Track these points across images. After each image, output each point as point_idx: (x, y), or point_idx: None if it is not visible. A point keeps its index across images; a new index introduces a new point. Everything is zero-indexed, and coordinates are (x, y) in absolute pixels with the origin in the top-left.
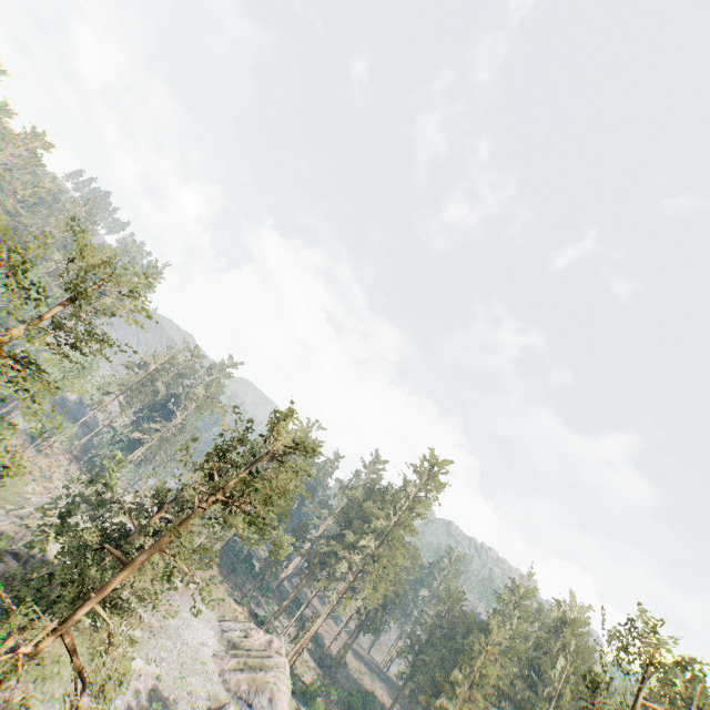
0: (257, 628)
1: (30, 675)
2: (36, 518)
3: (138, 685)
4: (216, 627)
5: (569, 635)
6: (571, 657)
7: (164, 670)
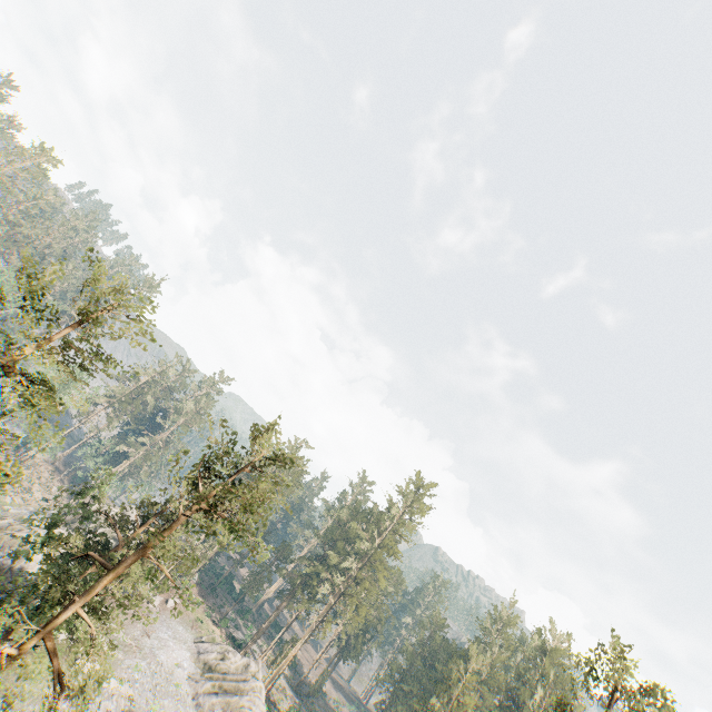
0: (235, 650)
1: (0, 690)
2: (15, 530)
3: (109, 705)
4: (193, 648)
5: (548, 664)
6: (550, 687)
7: (137, 691)
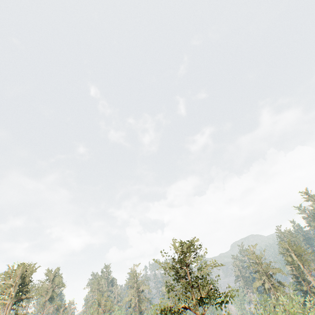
0: None
1: None
2: None
3: None
4: None
5: None
6: None
7: None
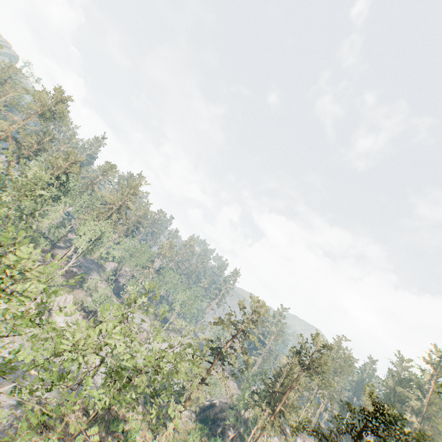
0: None
1: None
2: None
3: None
4: None
5: None
6: None
7: None
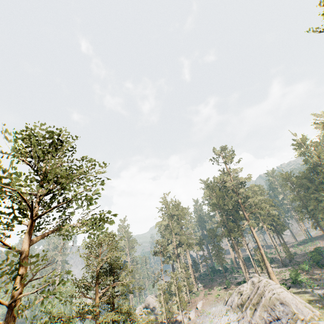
0: (241, 285)
1: None
2: None
3: None
4: (227, 308)
5: None
6: None
7: None
